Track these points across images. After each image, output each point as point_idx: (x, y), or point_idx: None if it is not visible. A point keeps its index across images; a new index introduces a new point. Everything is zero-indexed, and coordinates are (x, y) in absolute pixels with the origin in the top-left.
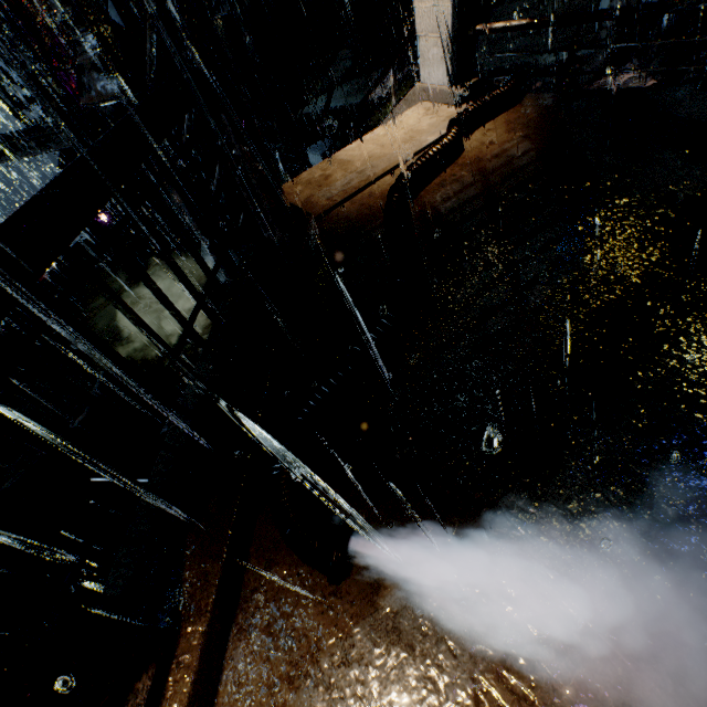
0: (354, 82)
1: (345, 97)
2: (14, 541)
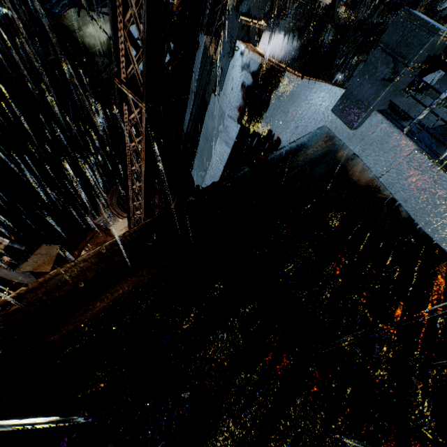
0: None
1: None
2: (16, 109)
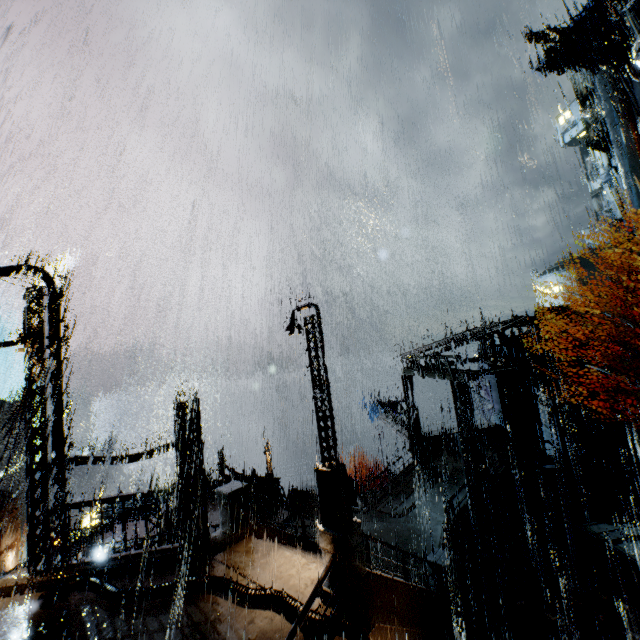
0: None
1: None
2: None
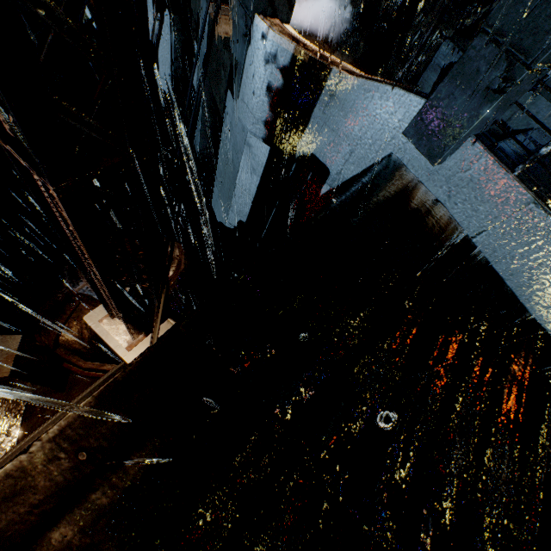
0: None
1: None
2: None
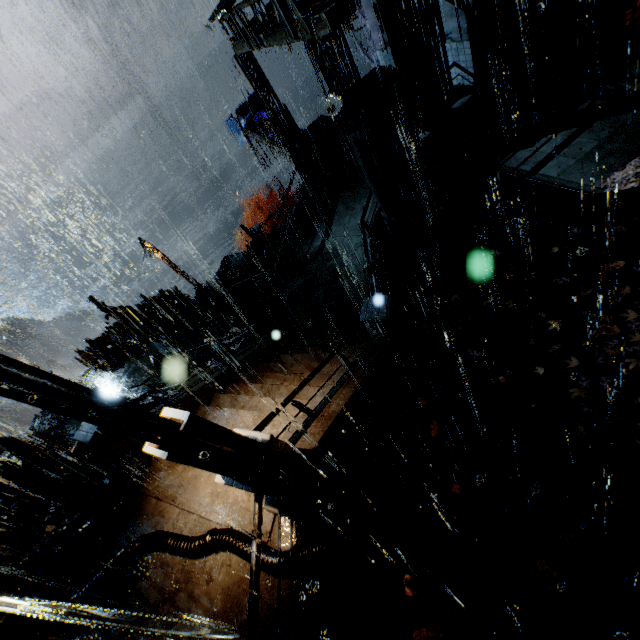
0: (637, 116)
1: (578, 157)
2: None
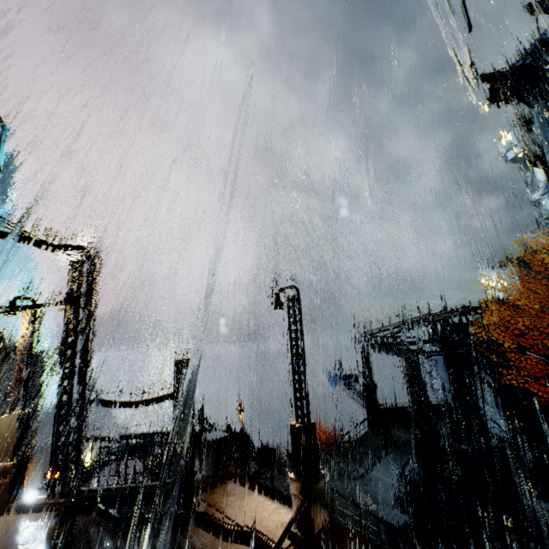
0: None
1: None
2: None
